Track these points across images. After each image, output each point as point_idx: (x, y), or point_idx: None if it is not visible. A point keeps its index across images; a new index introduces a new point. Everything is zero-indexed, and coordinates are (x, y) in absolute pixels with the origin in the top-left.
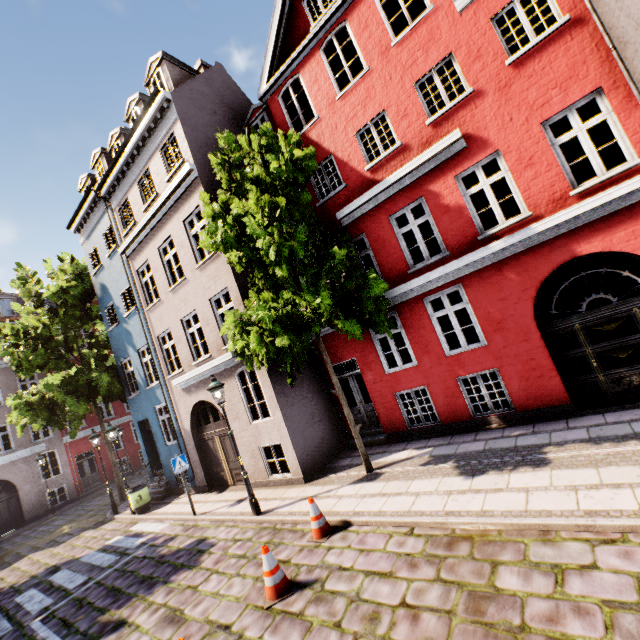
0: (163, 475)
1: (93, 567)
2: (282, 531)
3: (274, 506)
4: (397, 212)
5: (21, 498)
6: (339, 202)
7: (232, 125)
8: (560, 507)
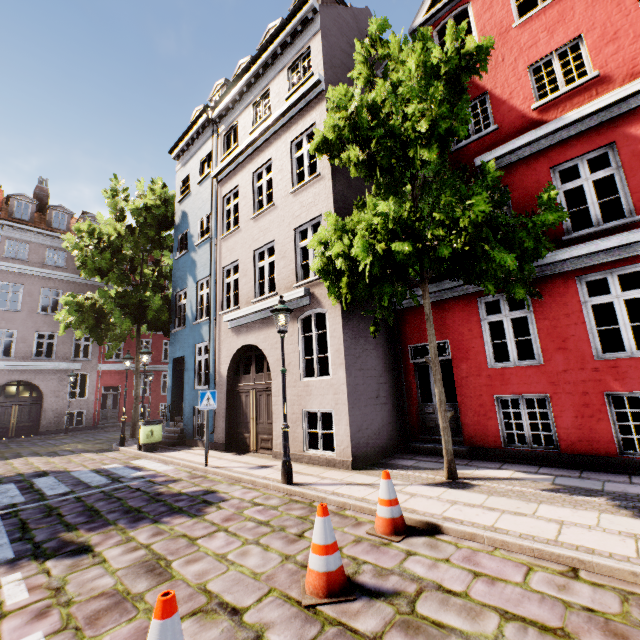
0: (181, 422)
1: (80, 482)
2: None
3: (310, 481)
4: (564, 163)
5: (43, 408)
6: (481, 148)
7: None
8: None
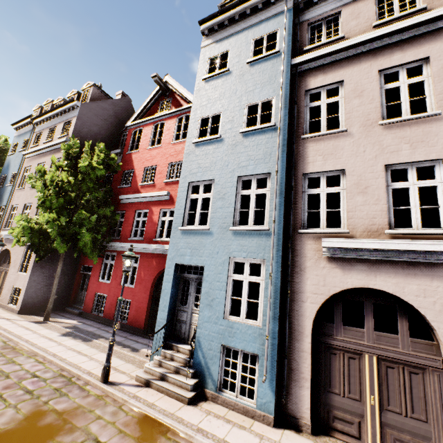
0: None
1: None
2: None
3: None
4: (140, 210)
5: None
6: (126, 191)
7: (114, 128)
8: (53, 351)
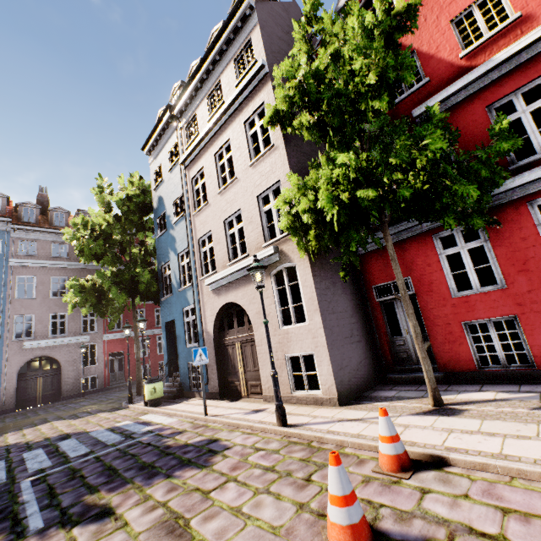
0: (178, 377)
1: (98, 442)
2: (323, 451)
3: (303, 421)
4: (499, 100)
5: (62, 377)
6: (416, 101)
7: None
8: None
